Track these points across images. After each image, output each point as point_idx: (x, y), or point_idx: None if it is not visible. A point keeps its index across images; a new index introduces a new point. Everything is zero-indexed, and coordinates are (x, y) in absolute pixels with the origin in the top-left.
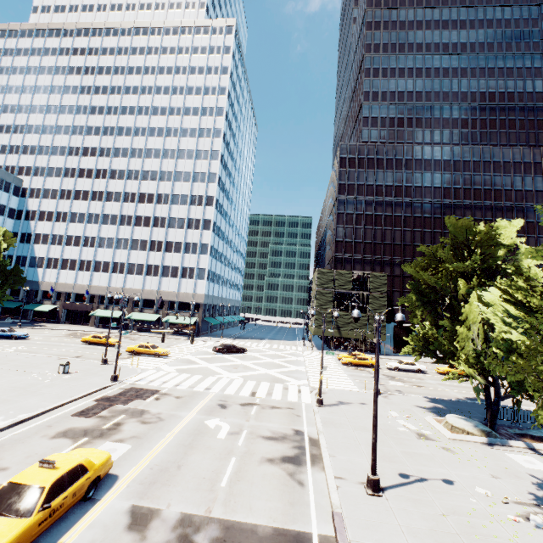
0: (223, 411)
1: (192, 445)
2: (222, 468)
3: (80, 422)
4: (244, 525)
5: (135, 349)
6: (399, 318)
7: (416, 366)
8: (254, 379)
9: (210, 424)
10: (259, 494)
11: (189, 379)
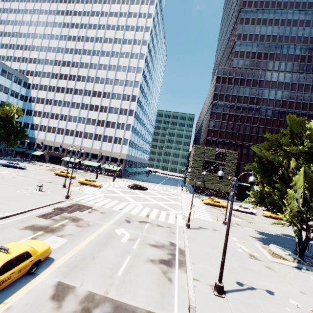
0: (128, 224)
1: (104, 244)
2: (120, 262)
3: (40, 221)
4: (128, 306)
5: (83, 181)
6: (251, 180)
7: (249, 209)
8: (150, 207)
9: (118, 232)
10: (141, 284)
11: (111, 202)
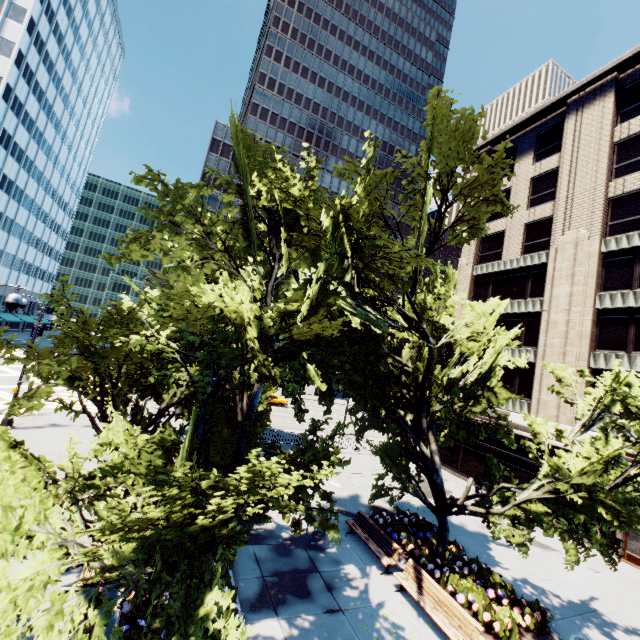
0: None
1: None
2: None
3: None
4: None
5: None
6: (8, 299)
7: None
8: None
9: None
10: None
11: None
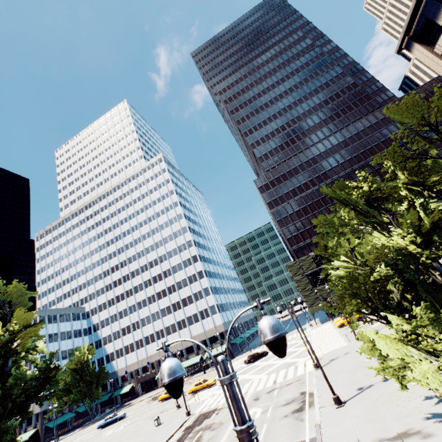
0: (257, 401)
1: None
2: (259, 432)
3: None
4: None
5: (193, 388)
6: (299, 301)
7: None
8: (275, 371)
9: (250, 413)
10: (279, 435)
11: None
